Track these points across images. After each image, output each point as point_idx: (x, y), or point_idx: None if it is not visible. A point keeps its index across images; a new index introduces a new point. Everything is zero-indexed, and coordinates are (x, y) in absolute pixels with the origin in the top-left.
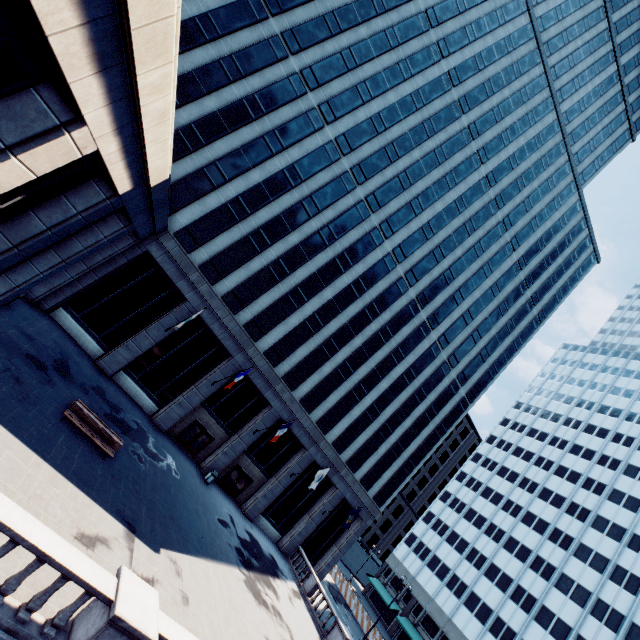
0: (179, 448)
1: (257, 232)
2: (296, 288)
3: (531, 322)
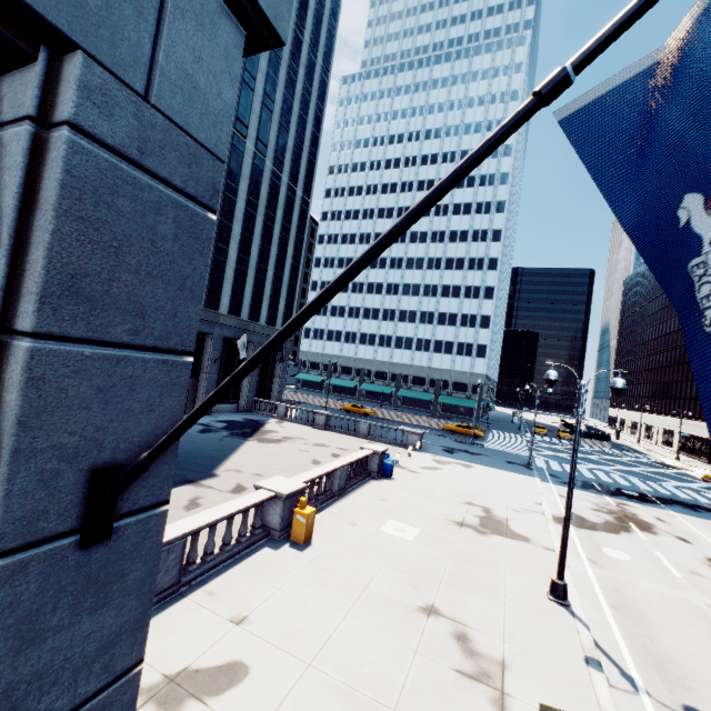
0: None
1: None
2: None
3: (322, 77)
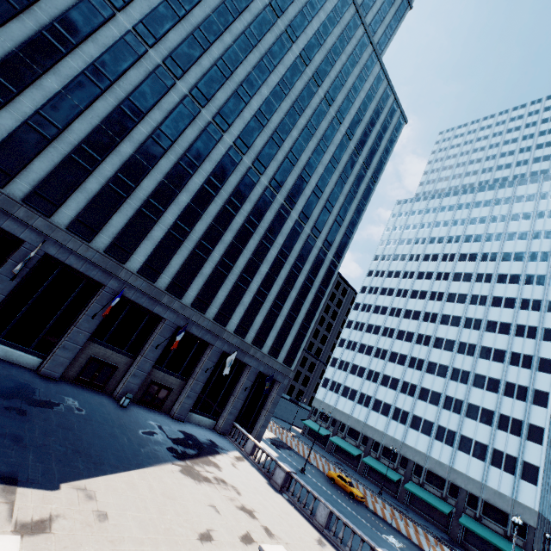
0: (82, 388)
1: (80, 149)
2: (148, 200)
3: (368, 184)
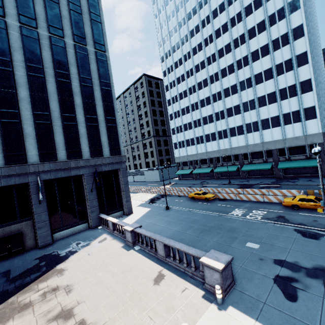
0: None
1: None
2: None
3: None
